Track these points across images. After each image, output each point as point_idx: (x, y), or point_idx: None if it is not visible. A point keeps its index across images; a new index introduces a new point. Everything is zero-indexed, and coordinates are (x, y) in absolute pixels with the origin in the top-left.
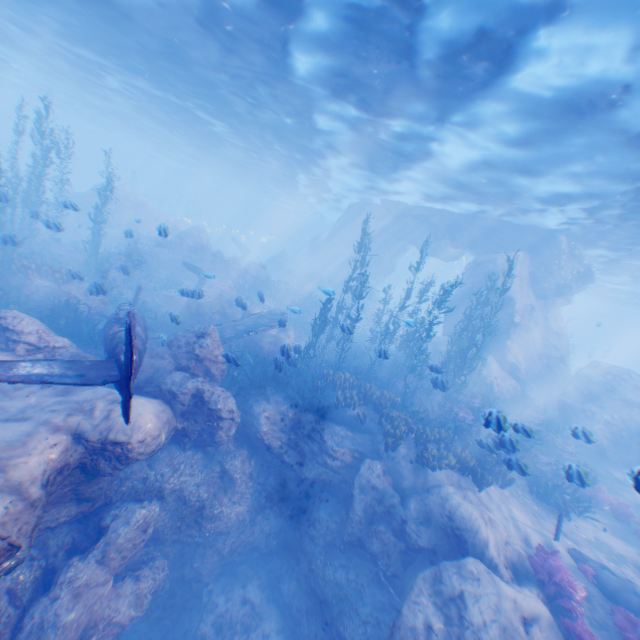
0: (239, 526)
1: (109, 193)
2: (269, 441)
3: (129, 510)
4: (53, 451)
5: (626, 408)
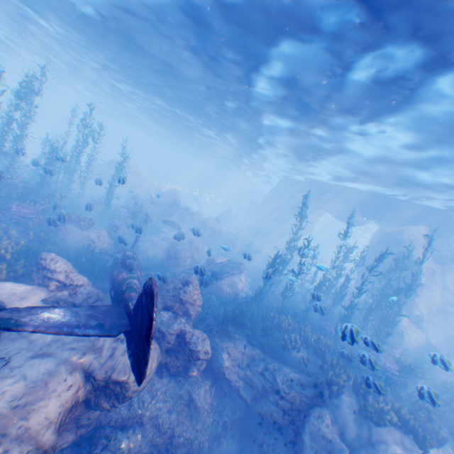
0: None
1: (122, 166)
2: (229, 376)
3: (117, 441)
4: (68, 392)
5: None
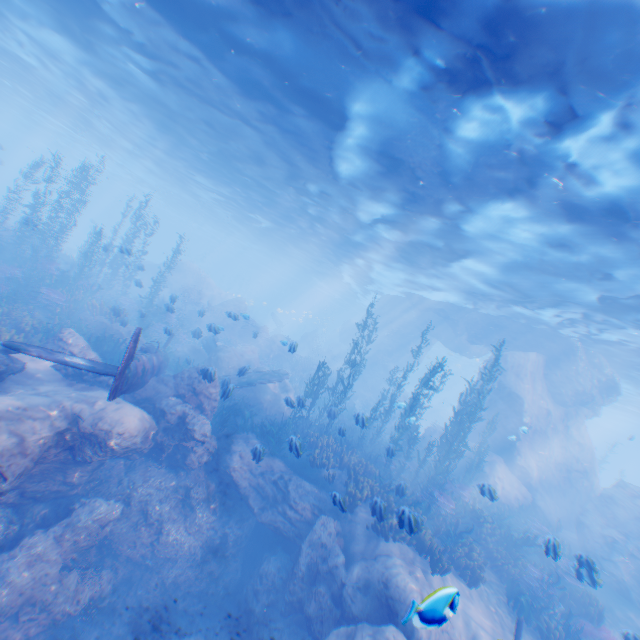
0: (189, 560)
1: (172, 262)
2: (237, 479)
3: (96, 501)
4: (56, 422)
5: None
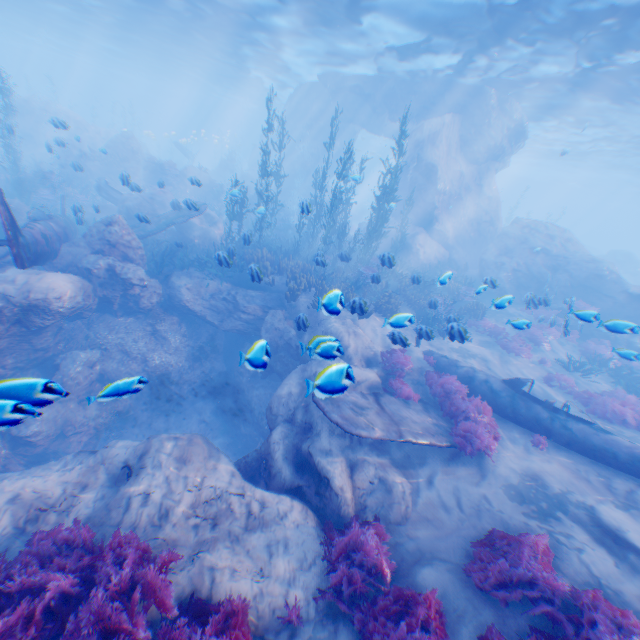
0: (182, 371)
1: (6, 102)
2: (193, 308)
3: (75, 355)
4: None
5: (533, 256)
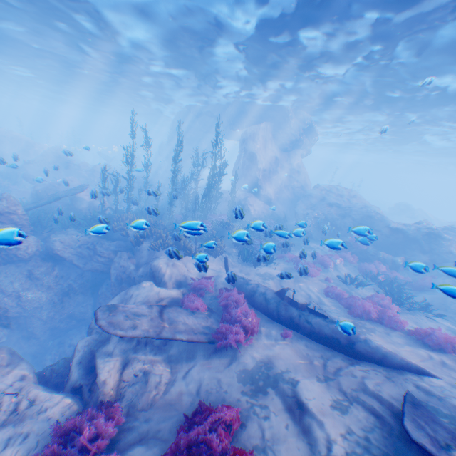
0: (53, 304)
1: None
2: (64, 255)
3: None
4: None
5: (328, 207)
